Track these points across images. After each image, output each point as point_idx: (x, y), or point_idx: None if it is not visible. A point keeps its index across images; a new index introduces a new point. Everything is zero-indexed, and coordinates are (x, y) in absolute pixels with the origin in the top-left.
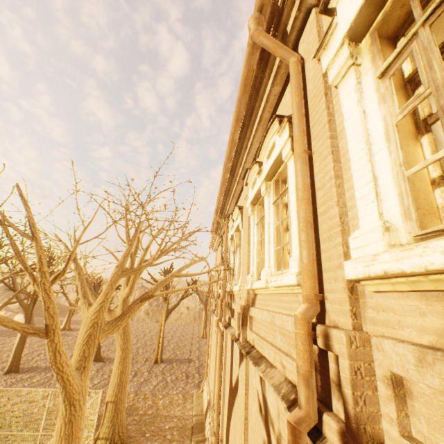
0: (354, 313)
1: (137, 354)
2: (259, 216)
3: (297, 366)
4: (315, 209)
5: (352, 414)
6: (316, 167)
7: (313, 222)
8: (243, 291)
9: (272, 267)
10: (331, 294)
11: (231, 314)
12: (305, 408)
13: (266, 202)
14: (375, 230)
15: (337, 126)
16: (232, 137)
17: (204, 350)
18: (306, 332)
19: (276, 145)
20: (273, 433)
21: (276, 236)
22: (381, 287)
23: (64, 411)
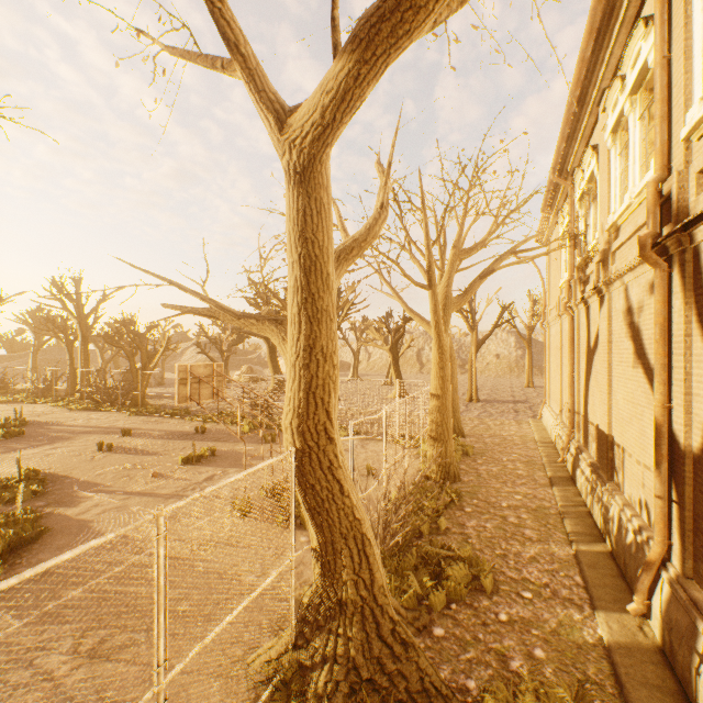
0: (686, 161)
1: None
2: (622, 145)
3: (646, 210)
4: (670, 106)
5: (675, 208)
6: (673, 69)
7: (668, 117)
8: (602, 238)
9: (636, 186)
10: (675, 160)
11: (584, 288)
12: (650, 227)
13: (631, 122)
14: (696, 103)
15: (692, 27)
16: (583, 56)
17: (533, 396)
18: (653, 189)
19: (641, 52)
20: (635, 311)
21: (642, 153)
22: (698, 135)
23: (437, 359)
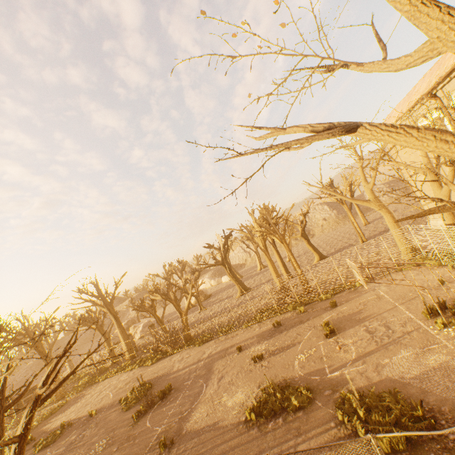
0: None
1: (338, 248)
2: None
3: None
4: None
5: None
6: None
7: None
8: None
9: None
10: None
11: None
12: None
13: None
14: None
15: None
16: None
17: (383, 226)
18: None
19: None
20: None
21: None
22: None
23: None
